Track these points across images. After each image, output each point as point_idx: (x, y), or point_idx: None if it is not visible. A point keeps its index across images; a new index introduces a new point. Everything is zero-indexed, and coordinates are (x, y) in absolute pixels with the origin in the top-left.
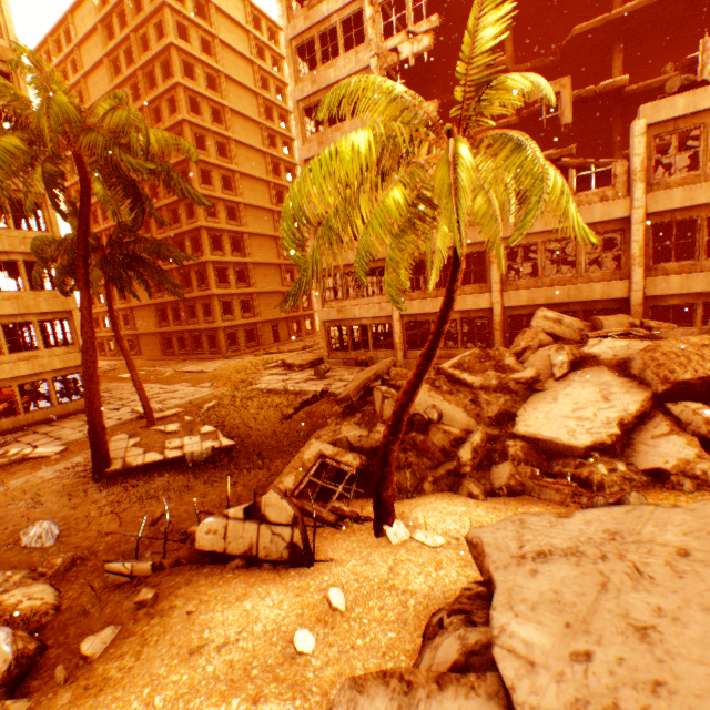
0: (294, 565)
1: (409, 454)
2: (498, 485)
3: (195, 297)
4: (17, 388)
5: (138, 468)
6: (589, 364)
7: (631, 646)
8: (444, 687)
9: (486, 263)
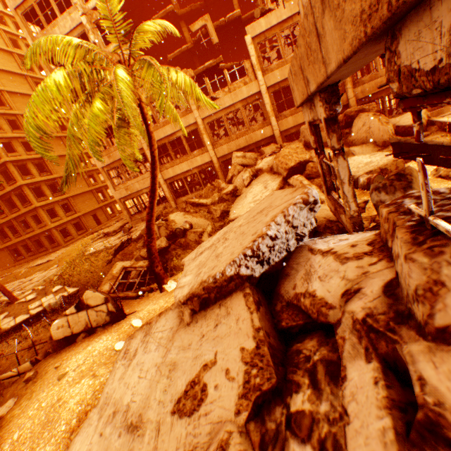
0: (115, 322)
1: (178, 250)
2: None
3: (24, 213)
4: None
5: (13, 329)
6: (260, 174)
7: (213, 262)
8: (161, 315)
9: (200, 135)
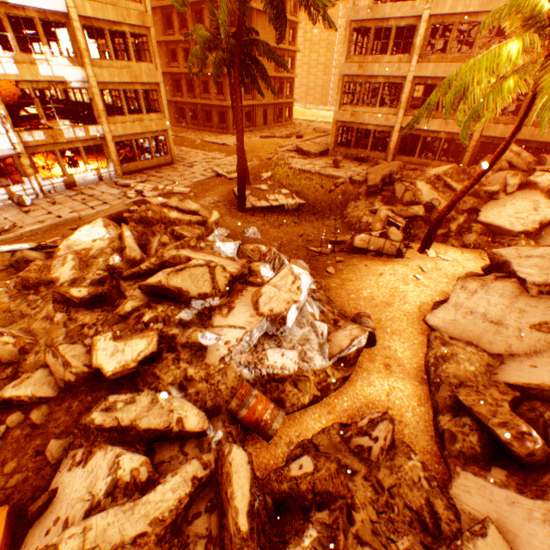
0: (395, 258)
1: (421, 223)
2: (467, 243)
3: (209, 74)
4: (134, 143)
5: (258, 209)
6: (529, 188)
7: None
8: (496, 281)
9: None
